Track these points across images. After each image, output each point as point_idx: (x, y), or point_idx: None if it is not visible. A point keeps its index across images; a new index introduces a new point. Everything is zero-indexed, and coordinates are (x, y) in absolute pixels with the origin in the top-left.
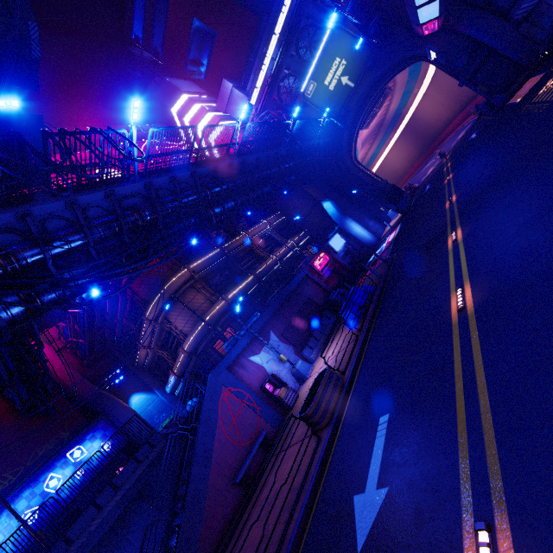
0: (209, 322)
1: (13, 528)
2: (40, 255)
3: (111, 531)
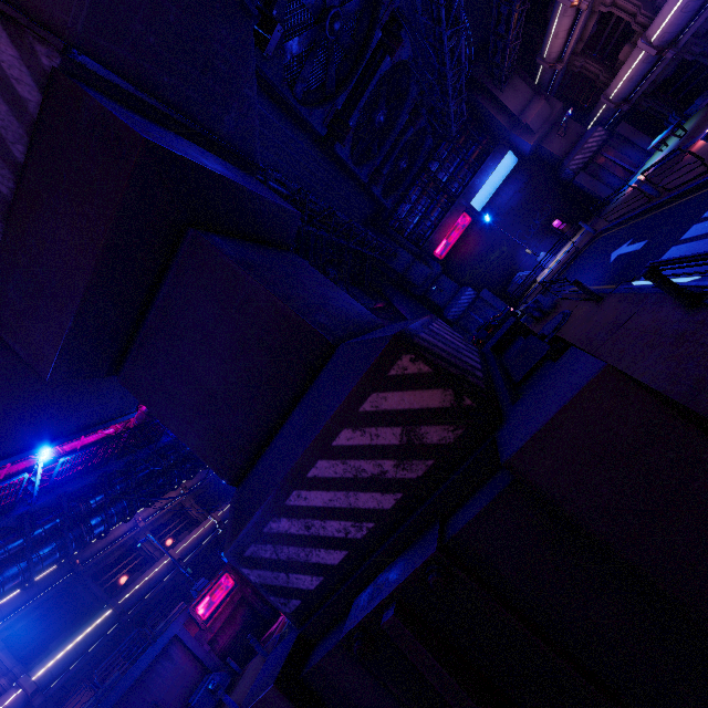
0: None
1: None
2: None
3: None
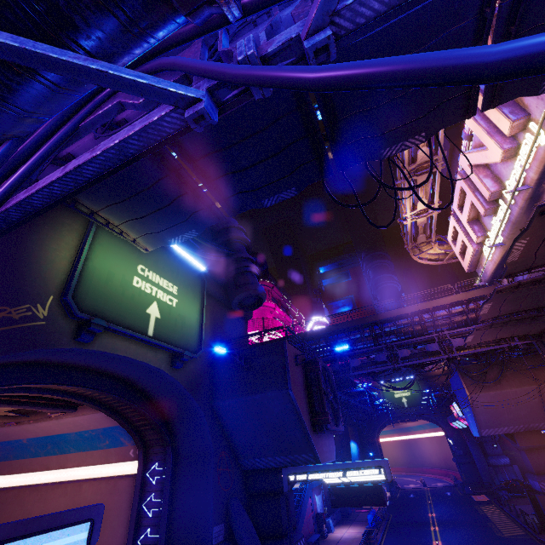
0: None
1: None
2: None
3: None
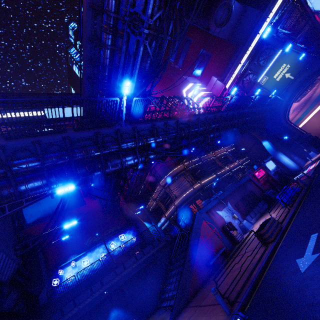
0: (190, 193)
1: (97, 258)
2: (153, 140)
3: (140, 272)
